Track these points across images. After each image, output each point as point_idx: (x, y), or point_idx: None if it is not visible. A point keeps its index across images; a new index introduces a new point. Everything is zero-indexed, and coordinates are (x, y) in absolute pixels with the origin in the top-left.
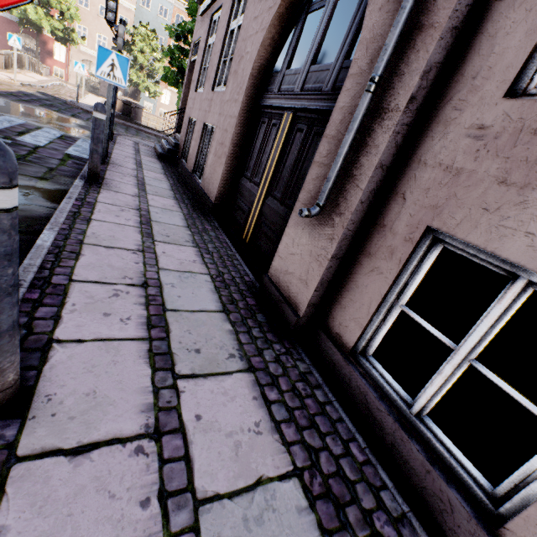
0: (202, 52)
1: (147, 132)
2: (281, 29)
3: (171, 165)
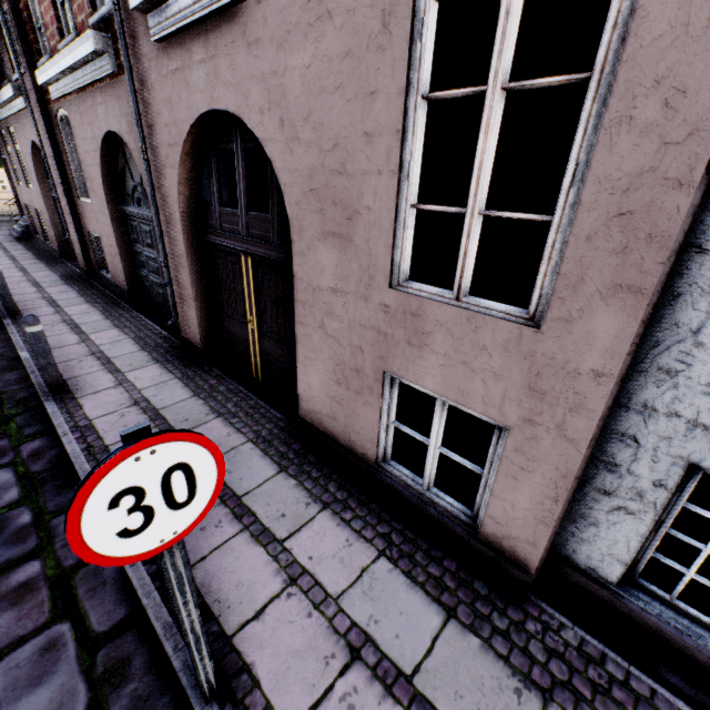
0: (8, 156)
1: None
2: (41, 161)
3: (31, 243)
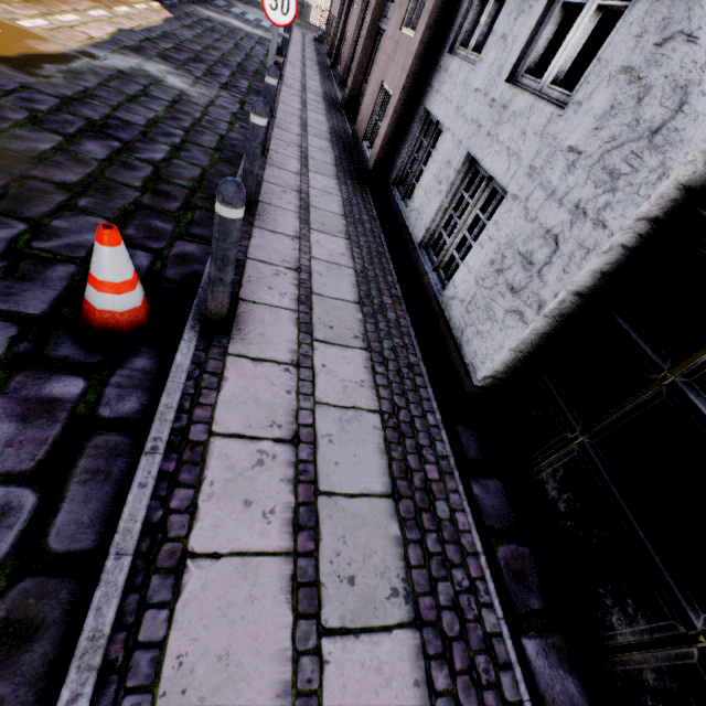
0: None
1: (312, 29)
2: None
3: (320, 45)
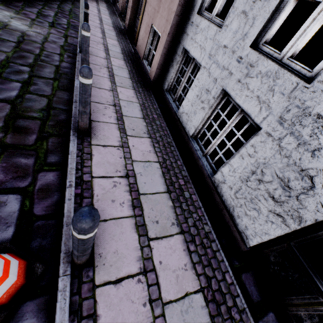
0: None
1: None
2: None
3: None
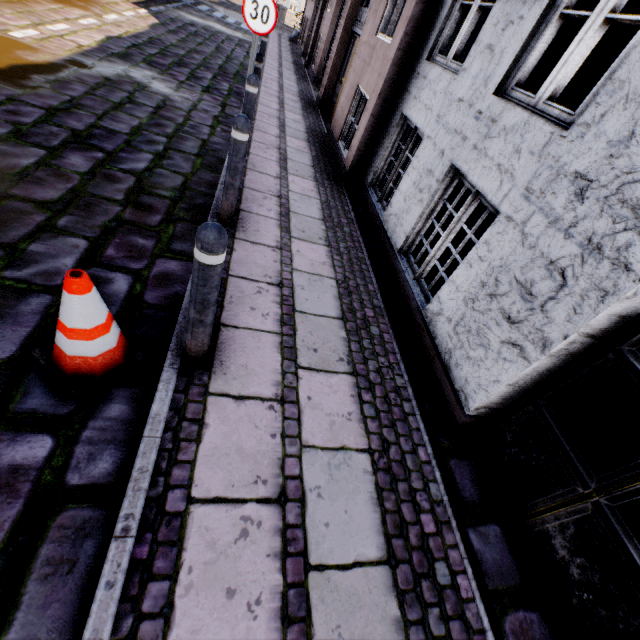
0: None
1: (287, 30)
2: None
3: (294, 45)
